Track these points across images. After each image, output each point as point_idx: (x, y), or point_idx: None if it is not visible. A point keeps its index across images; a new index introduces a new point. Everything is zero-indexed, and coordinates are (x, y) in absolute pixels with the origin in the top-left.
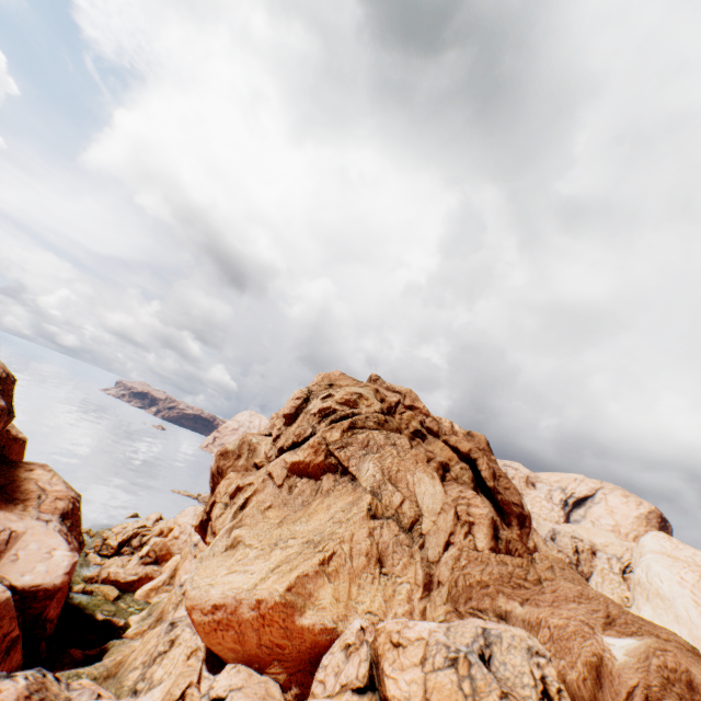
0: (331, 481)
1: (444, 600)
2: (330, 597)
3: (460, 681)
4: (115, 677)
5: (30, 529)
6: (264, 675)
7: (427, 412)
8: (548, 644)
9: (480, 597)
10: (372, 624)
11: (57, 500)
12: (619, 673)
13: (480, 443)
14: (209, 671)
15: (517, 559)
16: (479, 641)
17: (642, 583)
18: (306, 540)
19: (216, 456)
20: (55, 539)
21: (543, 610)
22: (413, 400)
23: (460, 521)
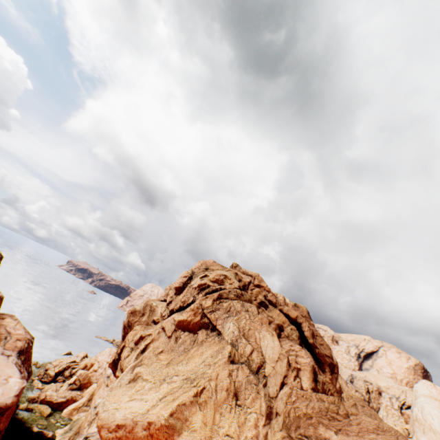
0: (204, 334)
1: (280, 427)
2: (200, 422)
3: None
4: None
5: None
6: None
7: (269, 289)
8: None
9: (306, 426)
10: None
11: (17, 340)
12: None
13: (303, 311)
14: None
15: (331, 397)
16: None
17: (419, 419)
18: (185, 377)
19: (128, 313)
20: (12, 369)
21: (352, 439)
22: (260, 281)
23: (291, 367)
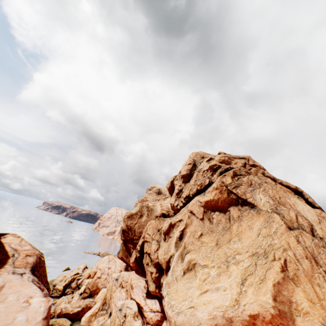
0: (237, 210)
1: None
2: (305, 301)
3: None
4: None
5: (7, 283)
6: None
7: (263, 167)
8: None
9: None
10: None
11: (27, 256)
12: None
13: None
14: None
15: None
16: None
17: None
18: (251, 254)
19: (124, 219)
20: (29, 288)
21: None
22: (253, 161)
23: None
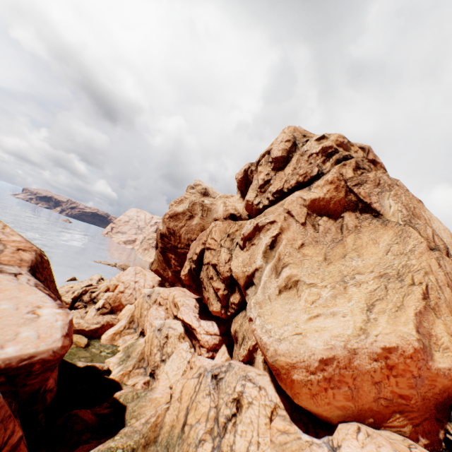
0: (353, 218)
1: None
2: (445, 335)
3: None
4: (155, 443)
5: None
6: (381, 429)
7: (384, 167)
8: None
9: None
10: None
11: (19, 251)
12: None
13: None
14: (308, 434)
15: None
16: None
17: None
18: (378, 275)
19: (164, 219)
20: (33, 295)
21: None
22: (374, 155)
23: None
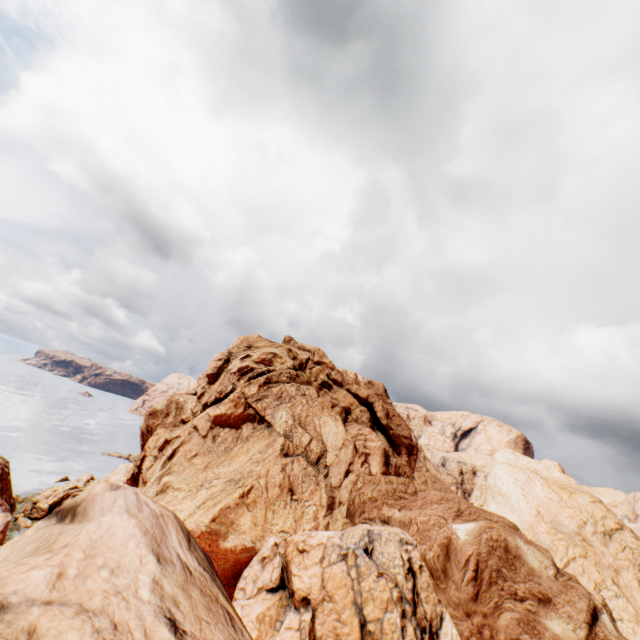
0: (250, 429)
1: (344, 516)
2: (249, 523)
3: (349, 570)
4: None
5: None
6: None
7: (333, 366)
8: (415, 536)
9: (370, 509)
10: (285, 540)
11: None
12: (461, 547)
13: (378, 389)
14: None
15: (402, 478)
16: (364, 539)
17: (491, 486)
18: (228, 479)
19: (145, 416)
20: None
21: (414, 512)
22: (321, 356)
23: (358, 453)
